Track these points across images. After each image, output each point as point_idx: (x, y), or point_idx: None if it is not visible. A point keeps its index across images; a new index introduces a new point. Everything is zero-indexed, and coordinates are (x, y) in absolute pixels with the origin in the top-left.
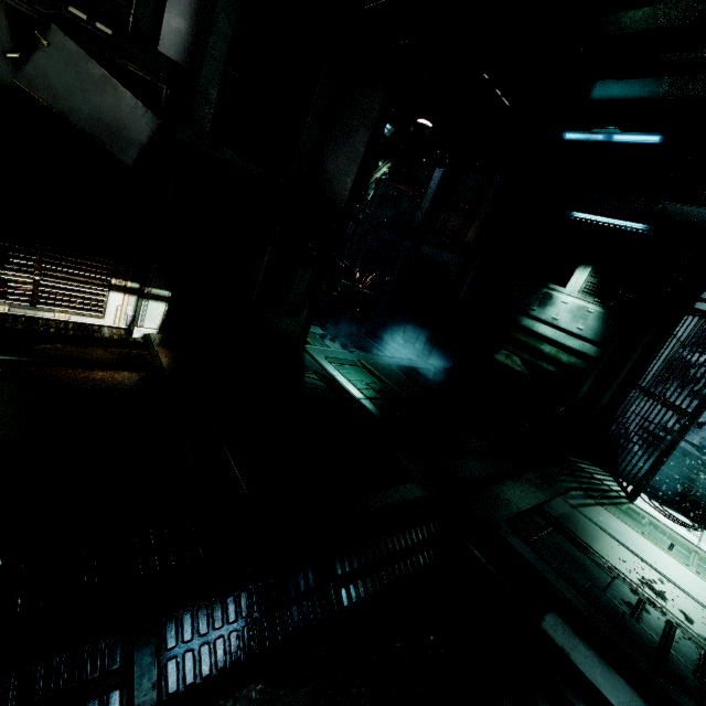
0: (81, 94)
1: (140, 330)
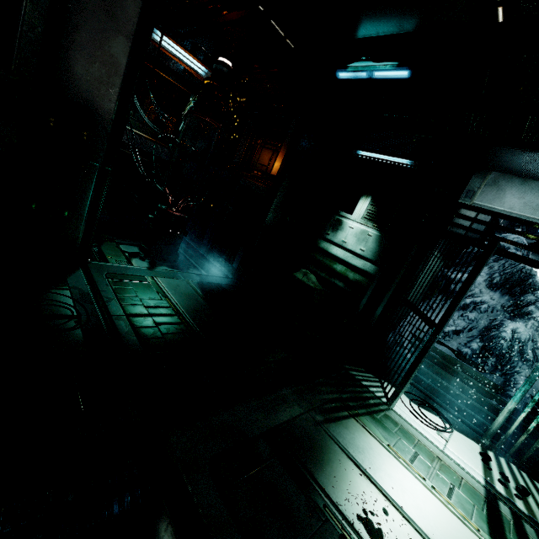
0: None
1: None
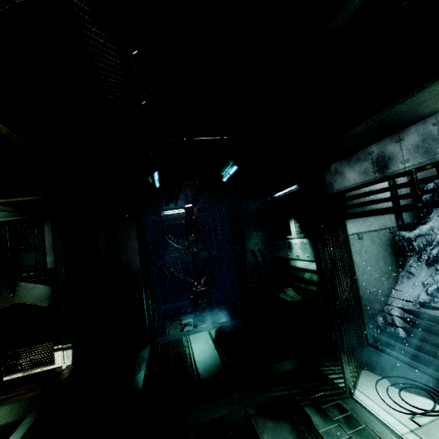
0: (29, 294)
1: (65, 365)
